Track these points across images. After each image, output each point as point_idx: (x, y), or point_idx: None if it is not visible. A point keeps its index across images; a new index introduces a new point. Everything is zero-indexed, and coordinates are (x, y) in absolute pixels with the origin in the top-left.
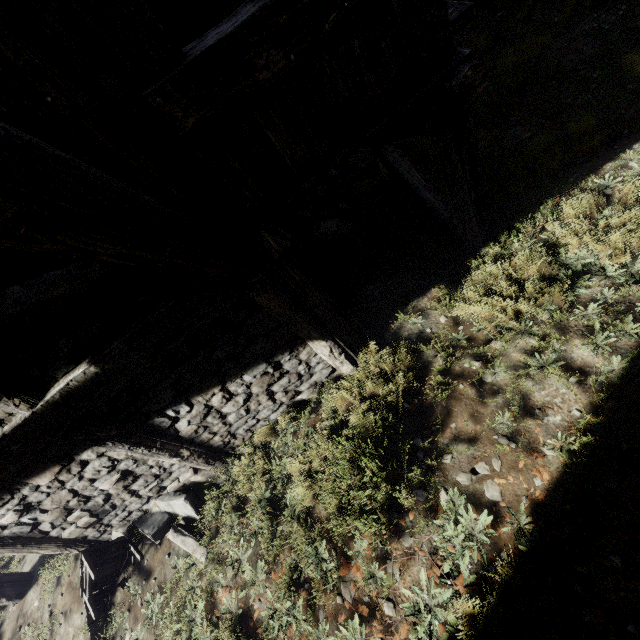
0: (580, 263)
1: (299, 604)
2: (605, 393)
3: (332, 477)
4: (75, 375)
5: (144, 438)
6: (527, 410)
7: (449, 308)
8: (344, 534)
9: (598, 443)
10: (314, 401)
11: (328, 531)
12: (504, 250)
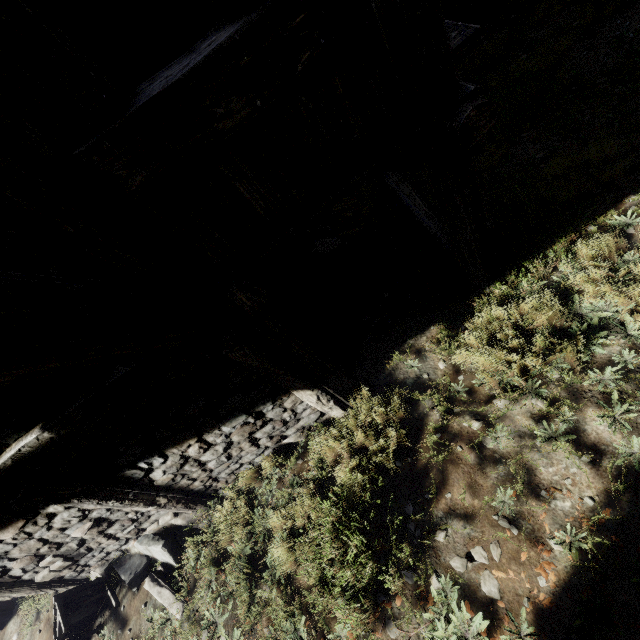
0: (596, 315)
1: None
2: (623, 482)
3: (313, 547)
4: (27, 441)
5: (114, 491)
6: (532, 489)
7: (449, 352)
8: (325, 610)
9: (614, 543)
10: (302, 444)
11: (309, 603)
12: (511, 290)
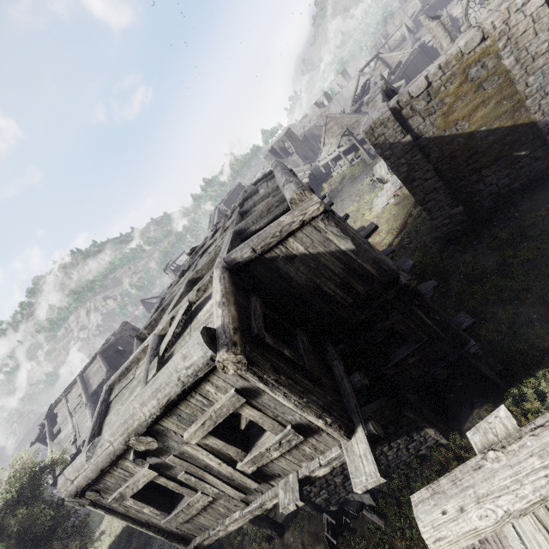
0: None
1: None
2: None
3: None
4: None
5: None
6: None
7: None
8: None
9: None
10: (428, 455)
11: None
12: (520, 391)
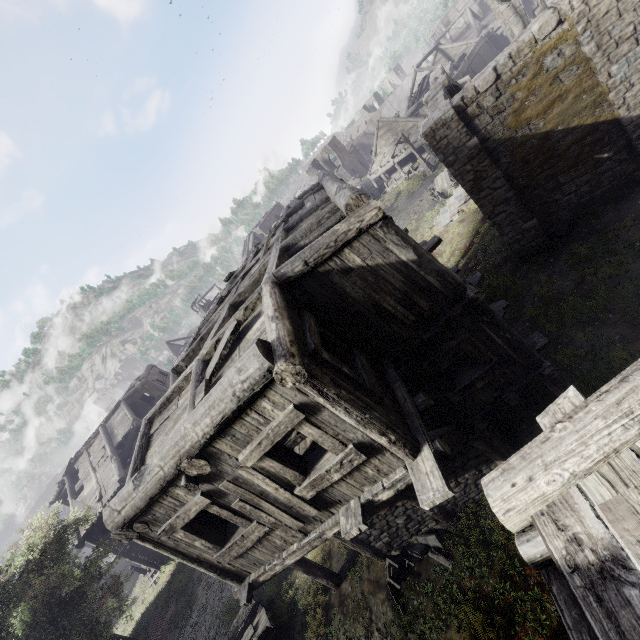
0: None
1: (507, 584)
2: None
3: None
4: None
5: None
6: None
7: None
8: None
9: None
10: None
11: (517, 555)
12: None
